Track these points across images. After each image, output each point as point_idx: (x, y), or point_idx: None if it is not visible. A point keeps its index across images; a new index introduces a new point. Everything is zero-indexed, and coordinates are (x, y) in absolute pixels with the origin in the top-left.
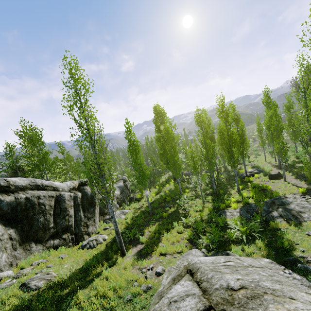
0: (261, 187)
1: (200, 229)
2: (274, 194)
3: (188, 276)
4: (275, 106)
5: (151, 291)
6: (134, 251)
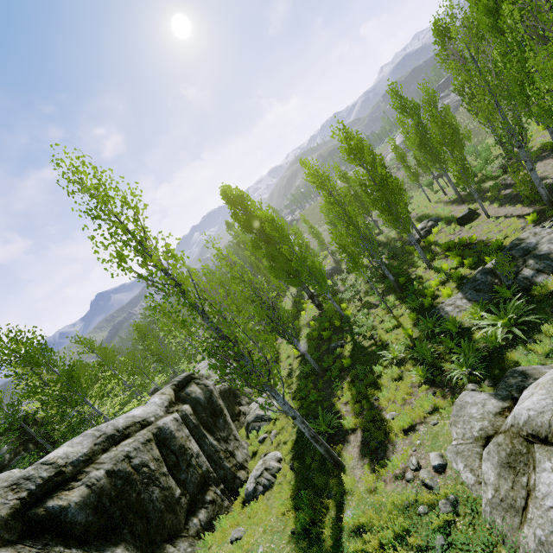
0: (459, 243)
1: (429, 355)
2: (494, 244)
3: (542, 447)
4: (416, 107)
5: (464, 506)
6: (353, 452)
